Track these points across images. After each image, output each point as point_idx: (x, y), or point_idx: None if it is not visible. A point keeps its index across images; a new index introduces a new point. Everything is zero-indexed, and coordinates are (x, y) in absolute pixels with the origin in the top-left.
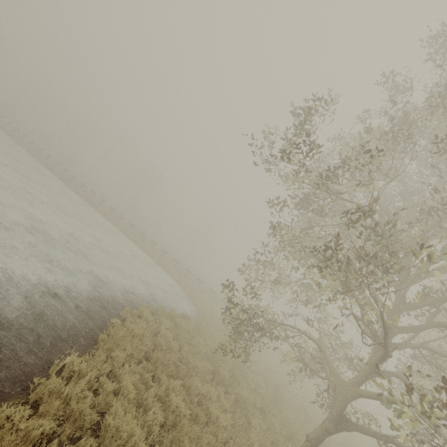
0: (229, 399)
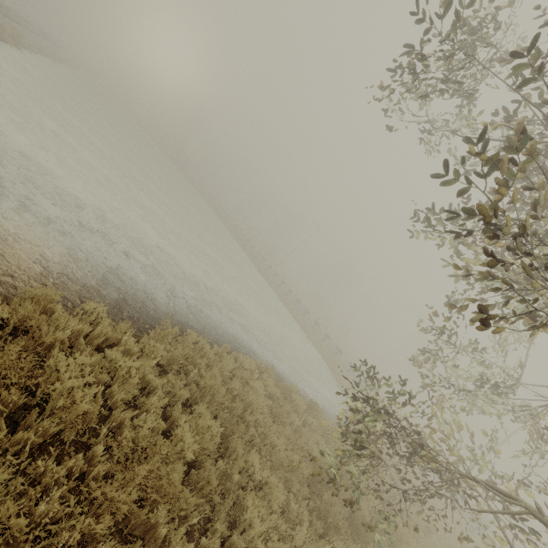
0: (316, 544)
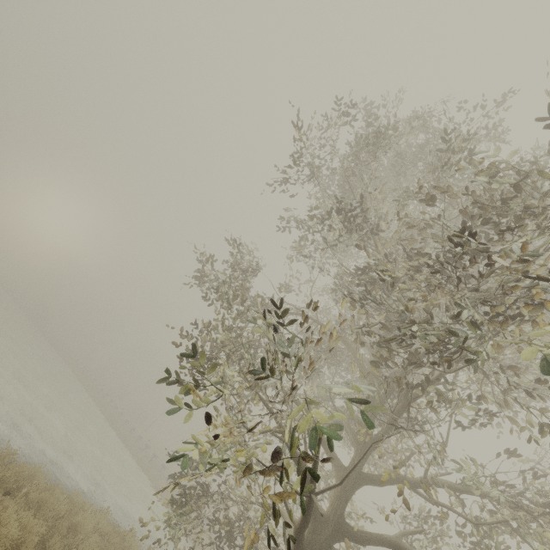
0: None
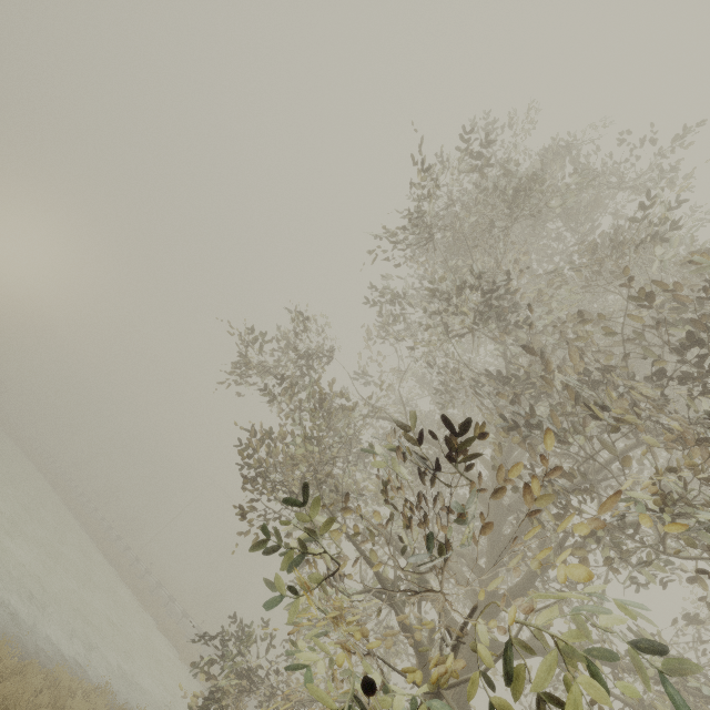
0: None
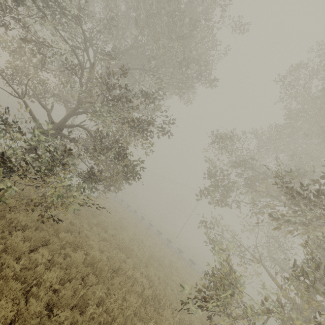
0: None
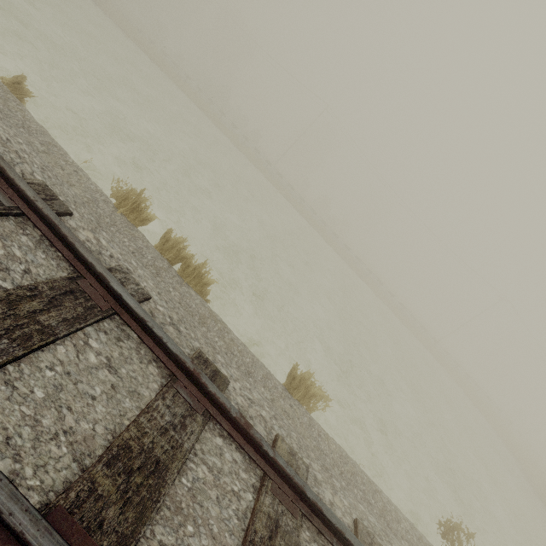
0: None
